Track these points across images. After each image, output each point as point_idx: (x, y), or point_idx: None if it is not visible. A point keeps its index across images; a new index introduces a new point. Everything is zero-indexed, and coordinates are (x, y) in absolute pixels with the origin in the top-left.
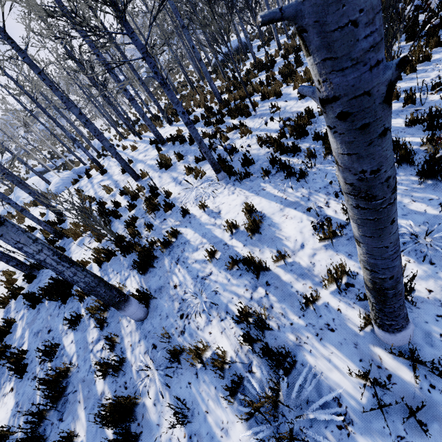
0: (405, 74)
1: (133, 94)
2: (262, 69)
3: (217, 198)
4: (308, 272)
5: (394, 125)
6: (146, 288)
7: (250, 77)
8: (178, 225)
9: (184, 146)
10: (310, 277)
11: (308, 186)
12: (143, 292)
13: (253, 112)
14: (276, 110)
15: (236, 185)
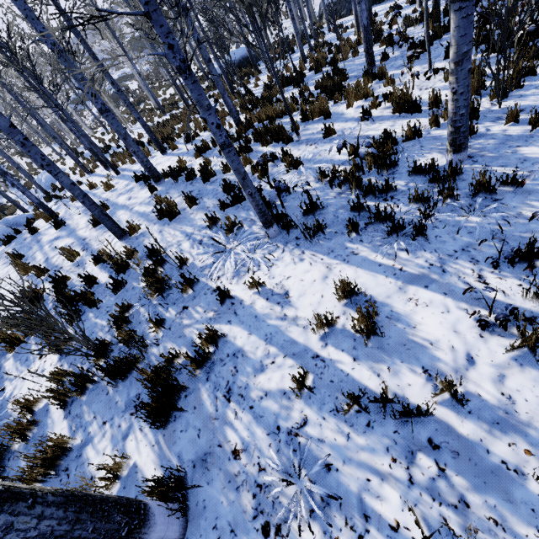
0: (507, 90)
1: (96, 113)
2: (287, 83)
3: (275, 268)
4: (507, 416)
5: (529, 155)
6: (177, 465)
7: (273, 93)
8: (213, 319)
9: (194, 183)
10: (516, 427)
11: (433, 248)
12: (174, 479)
13: (293, 137)
14: (331, 134)
15: (303, 246)
